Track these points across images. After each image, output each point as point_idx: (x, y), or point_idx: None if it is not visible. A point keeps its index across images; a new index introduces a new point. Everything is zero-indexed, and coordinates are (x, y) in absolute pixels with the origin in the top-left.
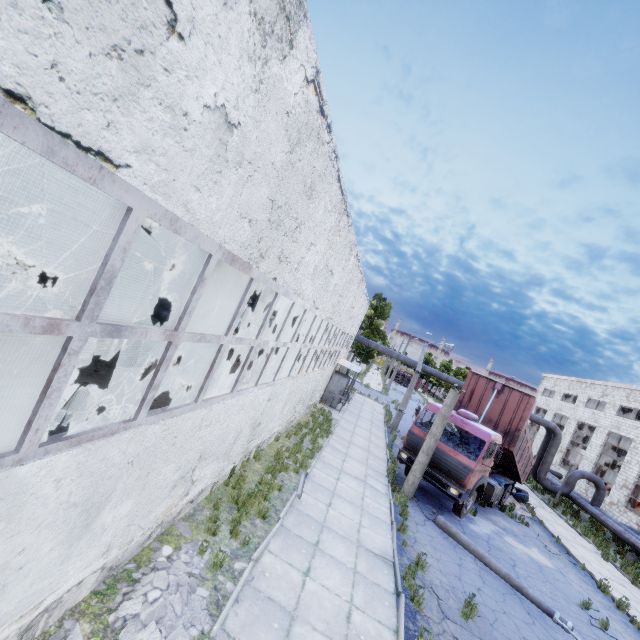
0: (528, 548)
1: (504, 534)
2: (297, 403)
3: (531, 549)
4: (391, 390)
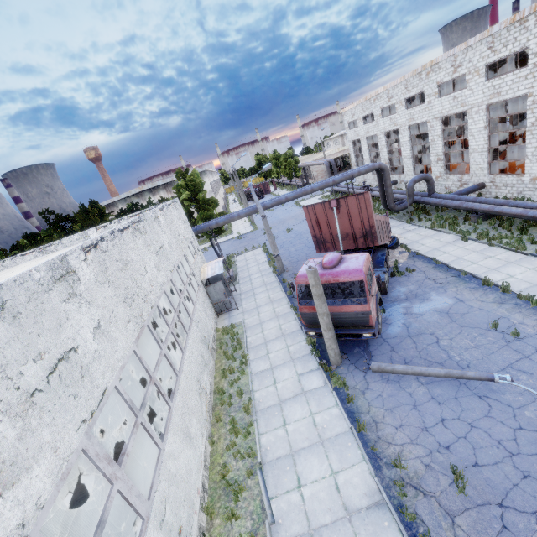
0: (430, 300)
1: (410, 306)
2: (199, 388)
3: (432, 299)
4: (256, 217)
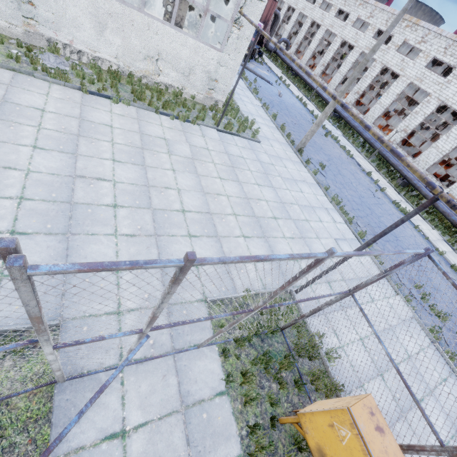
0: (263, 71)
1: (257, 68)
2: None
3: (264, 71)
4: None
